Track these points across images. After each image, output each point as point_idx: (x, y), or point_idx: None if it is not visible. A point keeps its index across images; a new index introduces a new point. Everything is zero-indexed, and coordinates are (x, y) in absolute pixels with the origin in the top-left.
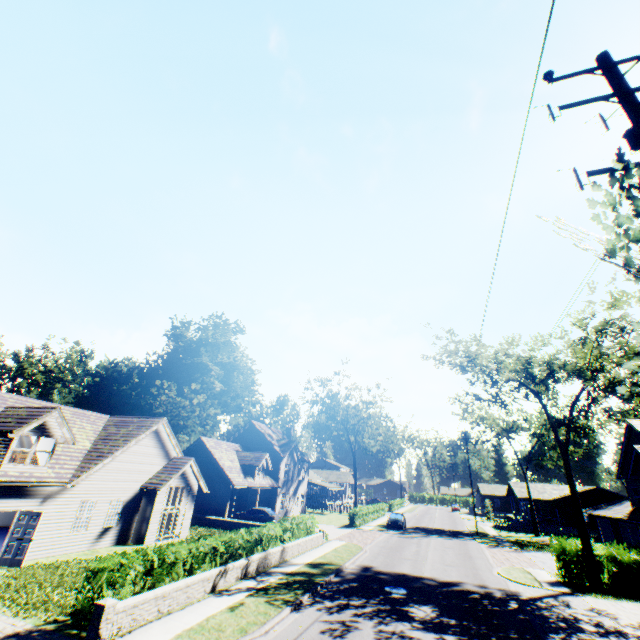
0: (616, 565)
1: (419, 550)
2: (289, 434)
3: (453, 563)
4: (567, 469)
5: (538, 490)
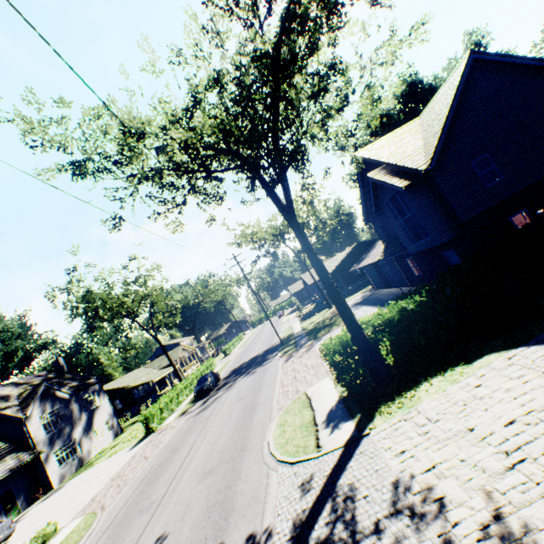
0: (396, 334)
1: (194, 444)
2: (60, 368)
3: (218, 458)
4: (302, 239)
5: None
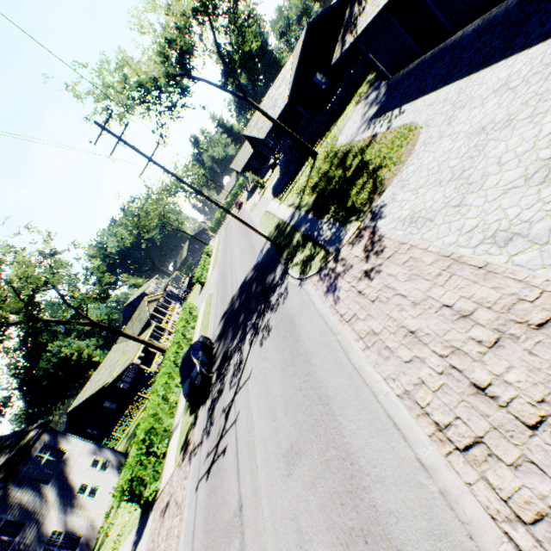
0: None
1: None
2: None
3: None
4: None
5: (271, 107)
